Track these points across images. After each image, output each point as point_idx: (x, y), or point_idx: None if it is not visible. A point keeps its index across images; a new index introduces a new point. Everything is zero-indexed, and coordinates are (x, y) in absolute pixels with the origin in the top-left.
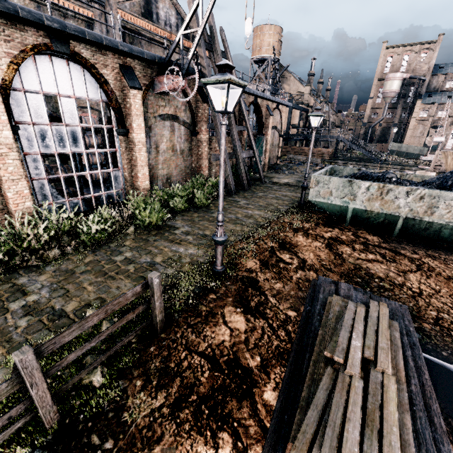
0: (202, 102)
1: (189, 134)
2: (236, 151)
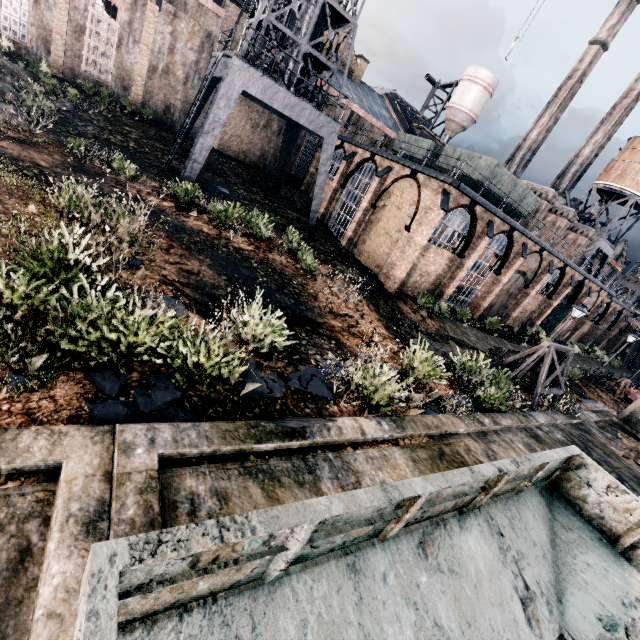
0: (634, 327)
1: (617, 334)
2: (634, 351)
